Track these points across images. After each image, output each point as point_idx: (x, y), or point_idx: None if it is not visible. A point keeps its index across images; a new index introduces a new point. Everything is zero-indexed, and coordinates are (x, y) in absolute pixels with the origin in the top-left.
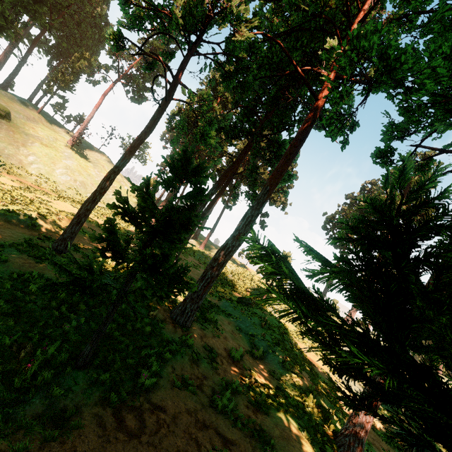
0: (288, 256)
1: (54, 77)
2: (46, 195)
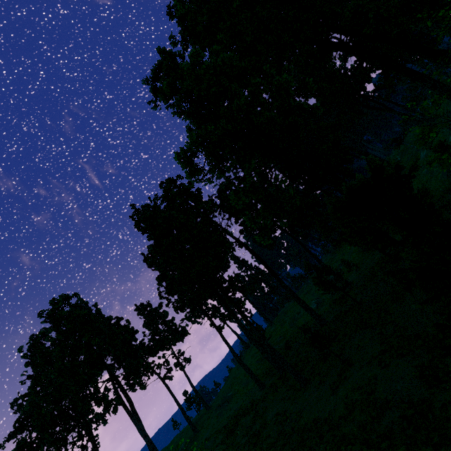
0: None
1: None
2: None
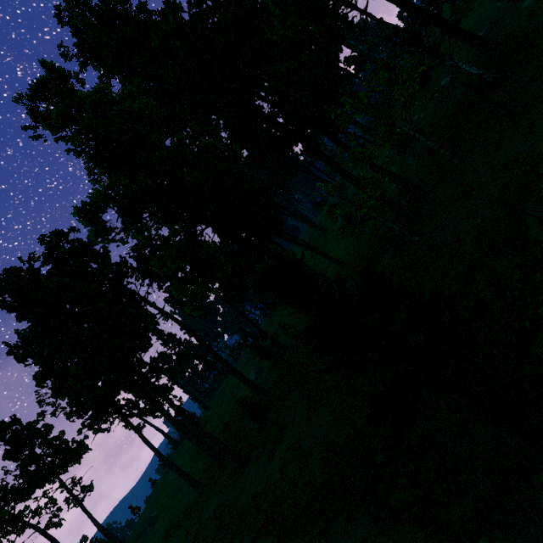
0: None
1: None
2: None
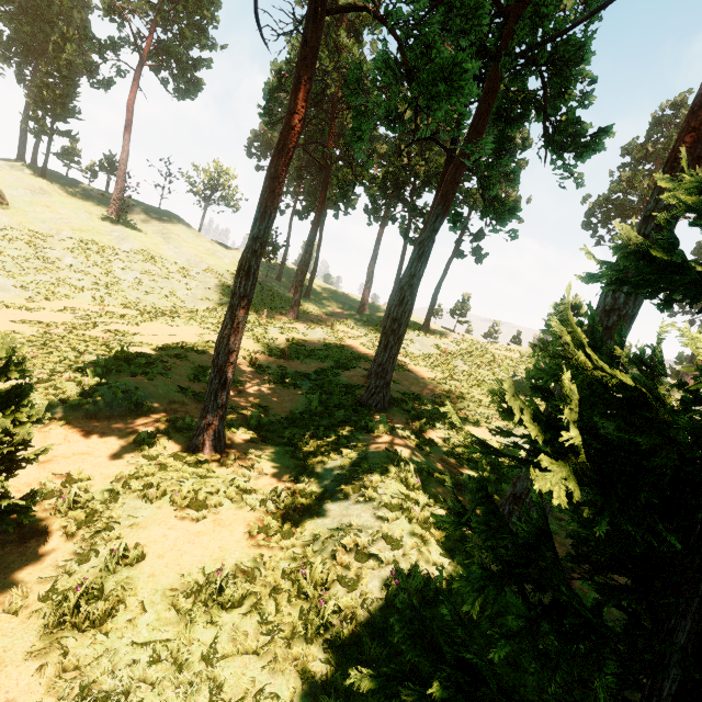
0: (577, 304)
1: (37, 100)
2: (121, 318)
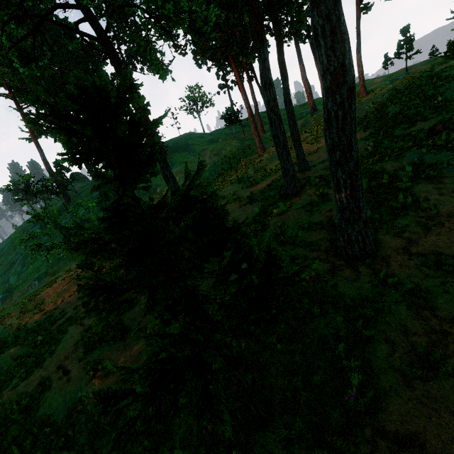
0: None
1: None
2: None
